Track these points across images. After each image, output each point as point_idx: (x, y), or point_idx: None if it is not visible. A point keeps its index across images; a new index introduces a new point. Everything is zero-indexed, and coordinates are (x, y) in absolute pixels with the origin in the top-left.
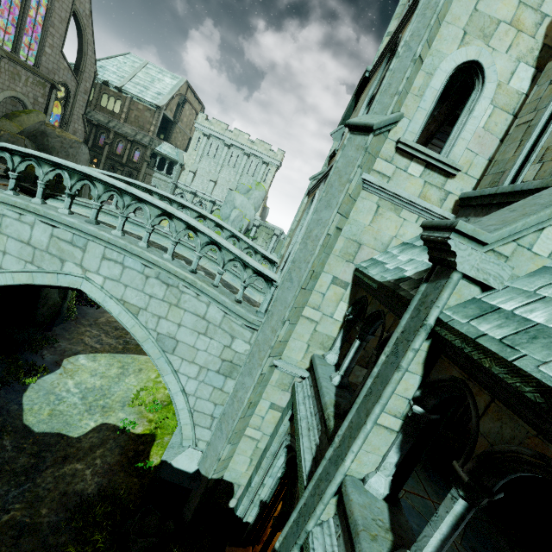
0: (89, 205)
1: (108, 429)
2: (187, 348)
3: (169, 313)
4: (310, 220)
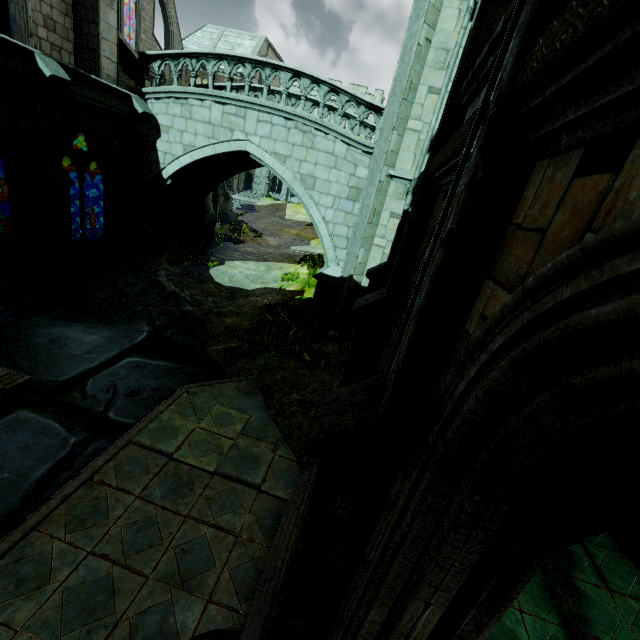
0: None
1: (269, 289)
2: (323, 182)
3: (307, 156)
4: (404, 39)
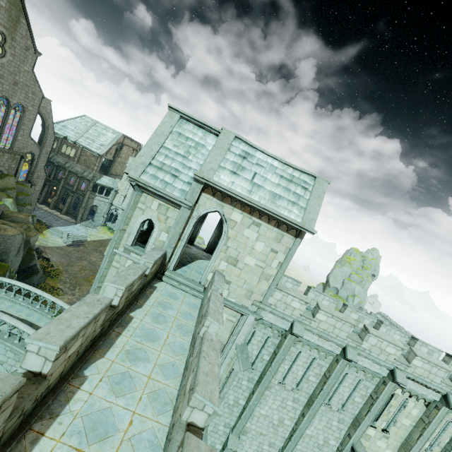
0: (0, 297)
1: None
2: None
3: (16, 364)
4: None
